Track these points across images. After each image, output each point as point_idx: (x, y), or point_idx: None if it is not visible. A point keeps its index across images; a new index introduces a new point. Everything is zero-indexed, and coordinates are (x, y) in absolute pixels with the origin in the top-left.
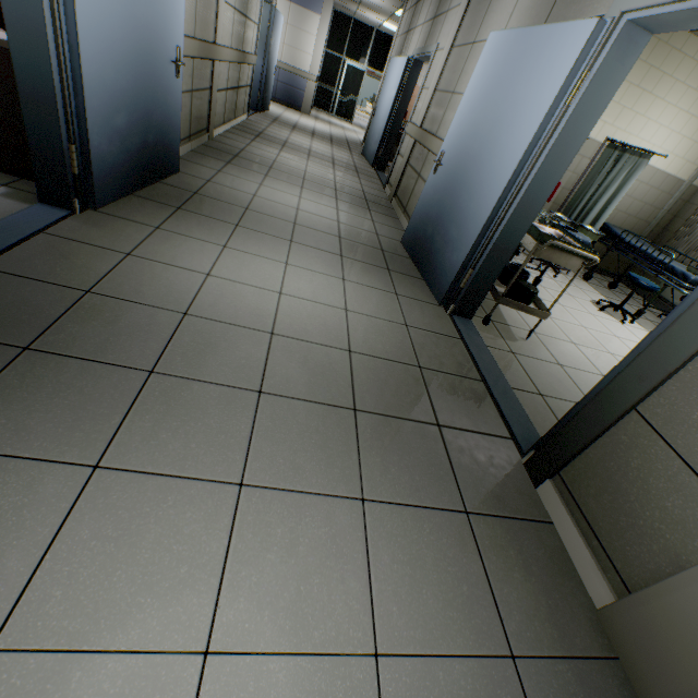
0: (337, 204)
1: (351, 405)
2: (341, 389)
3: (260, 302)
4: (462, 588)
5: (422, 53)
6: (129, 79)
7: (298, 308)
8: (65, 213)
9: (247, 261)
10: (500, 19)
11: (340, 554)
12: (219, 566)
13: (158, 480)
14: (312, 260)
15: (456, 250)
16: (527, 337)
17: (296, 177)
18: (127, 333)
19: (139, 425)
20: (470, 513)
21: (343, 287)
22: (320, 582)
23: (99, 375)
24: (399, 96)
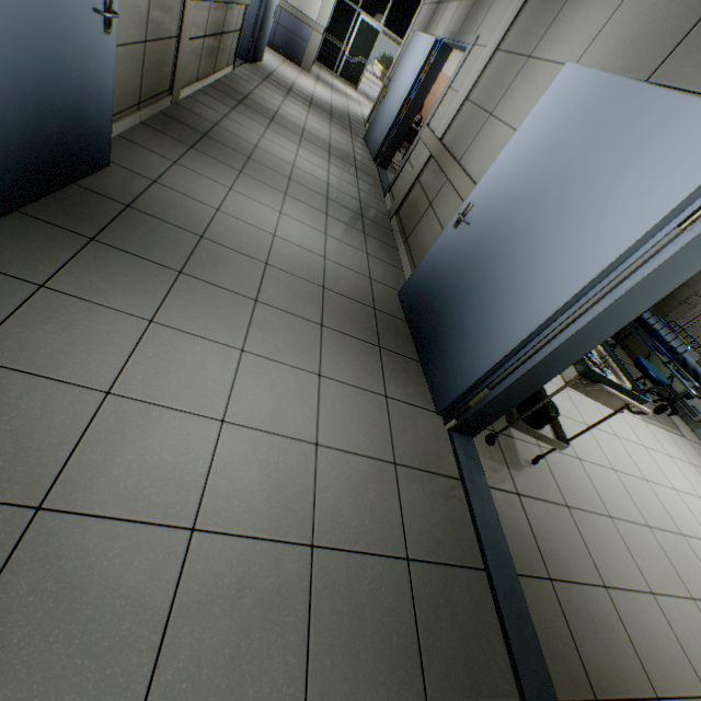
0: (326, 224)
1: (301, 698)
2: (289, 657)
3: (185, 450)
4: None
5: (455, 40)
6: None
7: (245, 452)
8: None
9: (181, 351)
10: (574, 38)
11: None
12: None
13: None
14: (281, 337)
15: (471, 354)
16: (534, 462)
17: (280, 175)
18: None
19: None
20: None
21: (317, 392)
22: None
23: None
24: (418, 84)
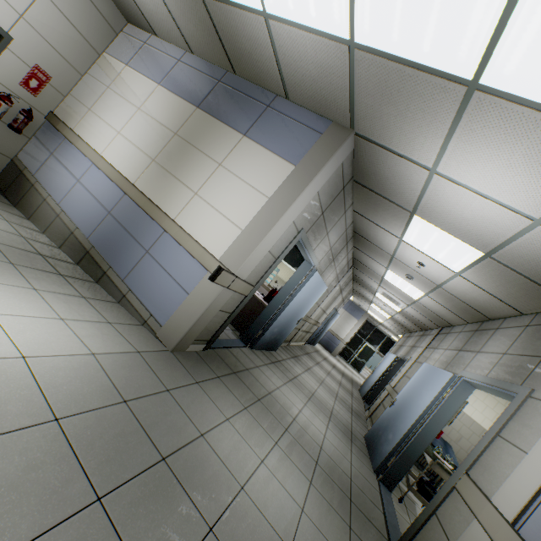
0: (335, 400)
1: (316, 460)
2: (313, 453)
3: (292, 407)
4: (338, 535)
5: (403, 357)
6: (285, 321)
7: (305, 419)
8: (245, 345)
9: (291, 393)
10: (433, 359)
11: (299, 483)
12: (268, 451)
13: (257, 422)
14: (316, 410)
15: (389, 444)
16: None
17: (319, 378)
18: (255, 386)
19: (255, 408)
20: (352, 529)
21: (326, 428)
22: (291, 481)
23: (248, 390)
24: (388, 370)
